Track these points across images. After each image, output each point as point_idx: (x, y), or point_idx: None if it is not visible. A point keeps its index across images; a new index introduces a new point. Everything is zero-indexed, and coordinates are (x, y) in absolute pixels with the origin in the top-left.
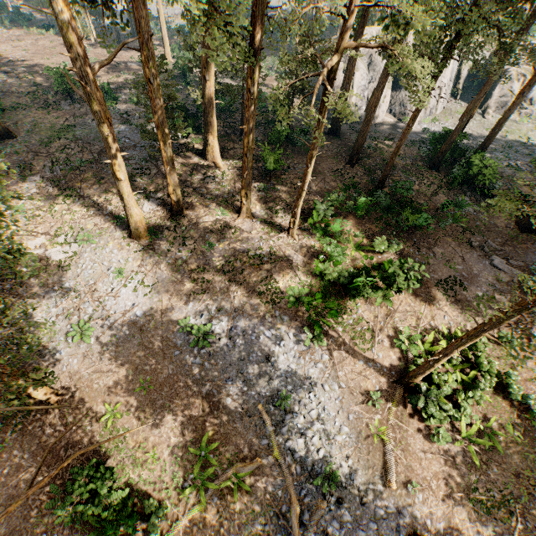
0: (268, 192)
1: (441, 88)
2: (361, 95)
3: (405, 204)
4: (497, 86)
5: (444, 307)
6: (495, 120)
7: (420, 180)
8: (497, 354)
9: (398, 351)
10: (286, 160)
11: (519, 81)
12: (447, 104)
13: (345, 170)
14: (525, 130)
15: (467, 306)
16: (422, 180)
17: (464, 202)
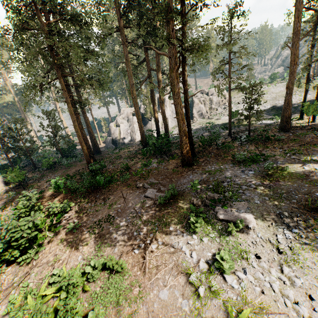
0: (16, 196)
1: (167, 118)
2: (126, 133)
3: (99, 175)
4: (194, 108)
5: (84, 247)
6: (199, 121)
7: (131, 159)
8: (109, 287)
9: (8, 317)
10: (51, 174)
11: (202, 103)
12: (176, 123)
13: (84, 168)
14: (214, 120)
15: (105, 238)
16: (133, 159)
17: (149, 162)
